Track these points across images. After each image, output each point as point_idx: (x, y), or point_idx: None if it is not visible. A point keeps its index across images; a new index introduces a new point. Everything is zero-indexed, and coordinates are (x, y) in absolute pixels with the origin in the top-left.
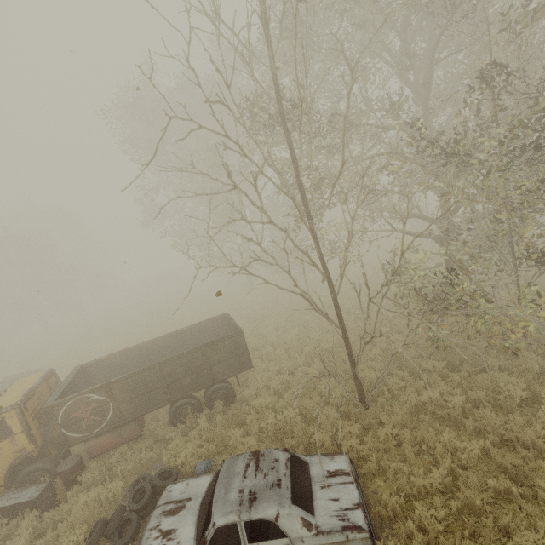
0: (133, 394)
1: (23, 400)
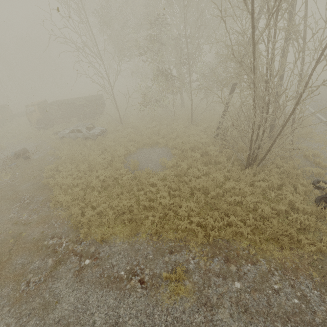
0: (66, 110)
1: (37, 104)
